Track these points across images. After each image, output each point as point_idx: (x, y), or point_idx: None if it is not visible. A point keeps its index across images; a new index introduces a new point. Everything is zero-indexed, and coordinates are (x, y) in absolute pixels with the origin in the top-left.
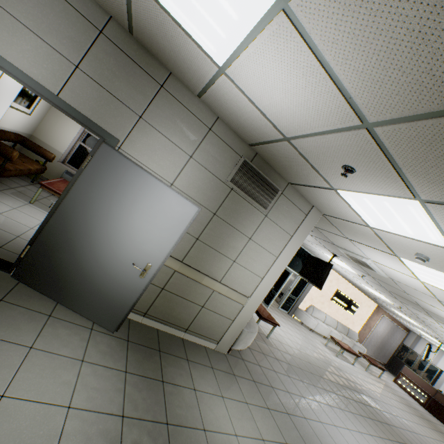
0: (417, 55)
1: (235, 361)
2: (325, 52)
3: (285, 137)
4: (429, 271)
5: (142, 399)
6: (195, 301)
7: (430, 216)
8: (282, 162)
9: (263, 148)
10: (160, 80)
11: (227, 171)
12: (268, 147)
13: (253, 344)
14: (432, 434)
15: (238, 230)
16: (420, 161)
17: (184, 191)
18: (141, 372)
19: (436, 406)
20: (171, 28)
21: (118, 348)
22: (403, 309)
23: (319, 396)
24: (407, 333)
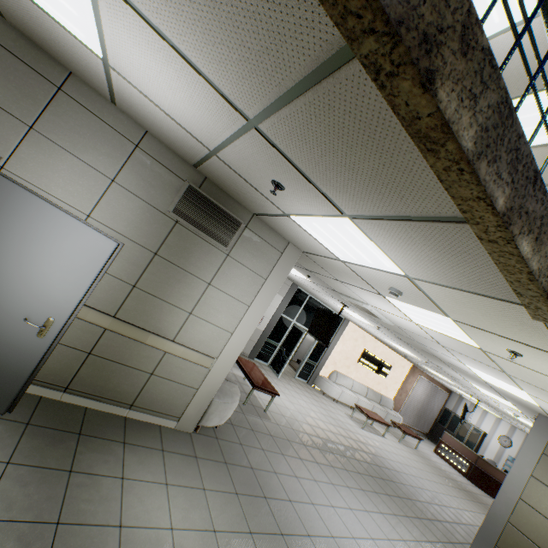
0: (222, 22)
1: (204, 440)
2: (160, 27)
3: (212, 151)
4: (412, 309)
5: (24, 496)
6: (141, 367)
7: (367, 236)
8: (231, 186)
9: (205, 168)
10: (56, 80)
11: (167, 199)
12: (208, 167)
13: (240, 420)
14: (468, 506)
15: (192, 274)
16: (314, 165)
17: (109, 224)
18: (37, 461)
19: (478, 474)
20: (29, 5)
21: (5, 434)
22: (430, 365)
23: (321, 474)
24: (449, 394)
